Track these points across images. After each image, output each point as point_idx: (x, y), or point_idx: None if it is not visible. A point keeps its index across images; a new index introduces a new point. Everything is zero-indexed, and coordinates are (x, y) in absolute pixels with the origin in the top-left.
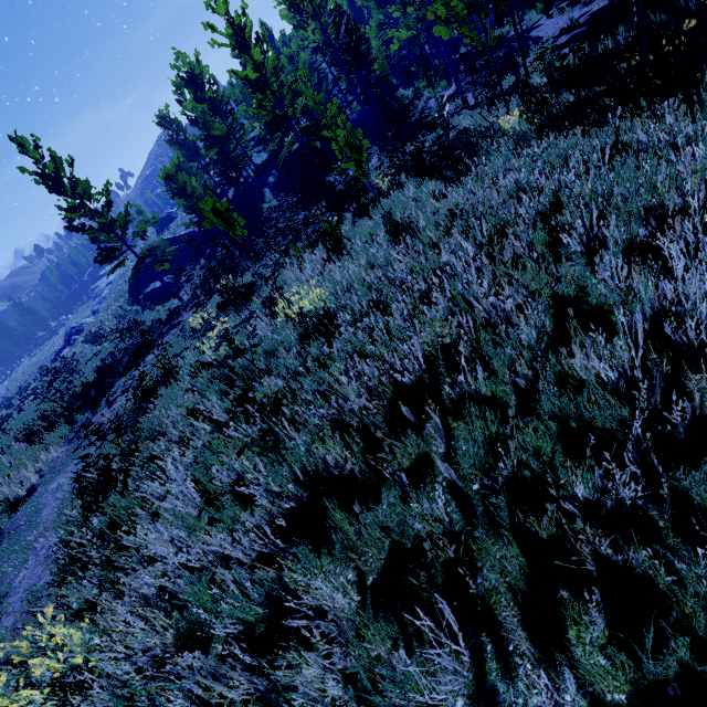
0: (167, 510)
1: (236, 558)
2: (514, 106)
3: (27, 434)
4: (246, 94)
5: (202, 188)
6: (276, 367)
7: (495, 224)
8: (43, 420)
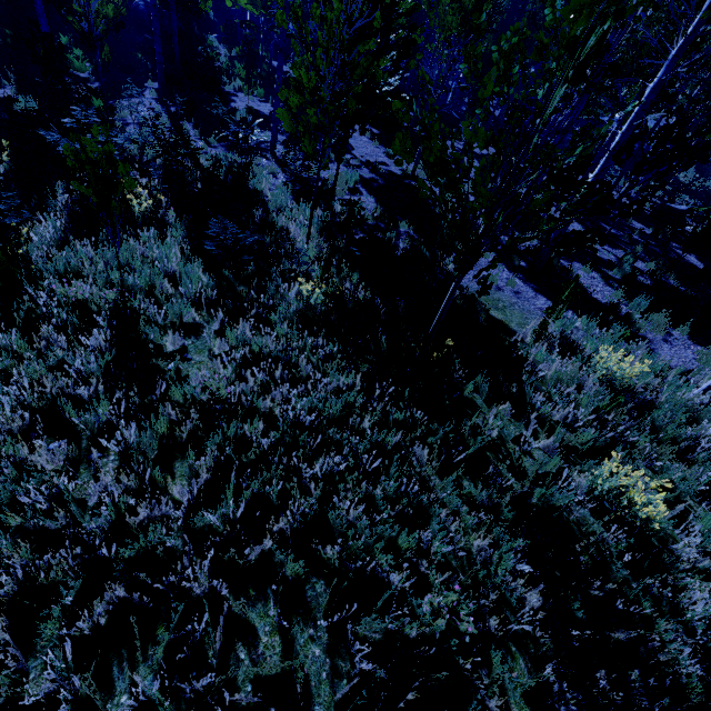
0: None
1: None
2: (316, 242)
3: None
4: None
5: None
6: None
7: (255, 489)
8: None
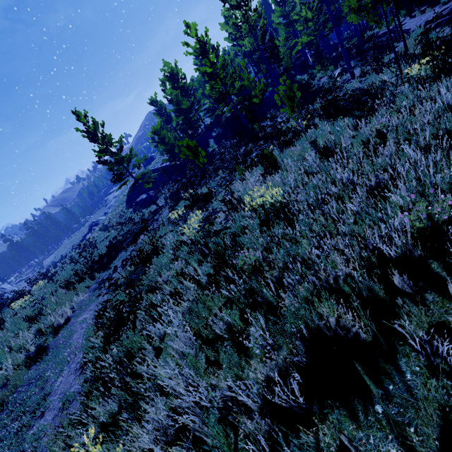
0: (167, 347)
1: (241, 402)
2: (407, 65)
3: (66, 284)
4: (201, 84)
5: (173, 139)
6: (244, 243)
7: (433, 133)
8: (75, 275)
